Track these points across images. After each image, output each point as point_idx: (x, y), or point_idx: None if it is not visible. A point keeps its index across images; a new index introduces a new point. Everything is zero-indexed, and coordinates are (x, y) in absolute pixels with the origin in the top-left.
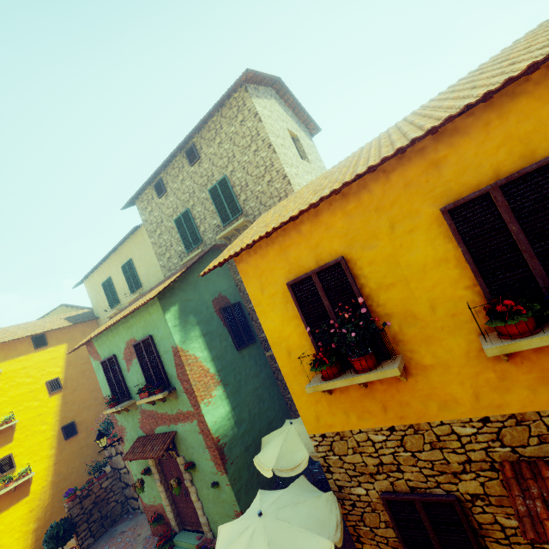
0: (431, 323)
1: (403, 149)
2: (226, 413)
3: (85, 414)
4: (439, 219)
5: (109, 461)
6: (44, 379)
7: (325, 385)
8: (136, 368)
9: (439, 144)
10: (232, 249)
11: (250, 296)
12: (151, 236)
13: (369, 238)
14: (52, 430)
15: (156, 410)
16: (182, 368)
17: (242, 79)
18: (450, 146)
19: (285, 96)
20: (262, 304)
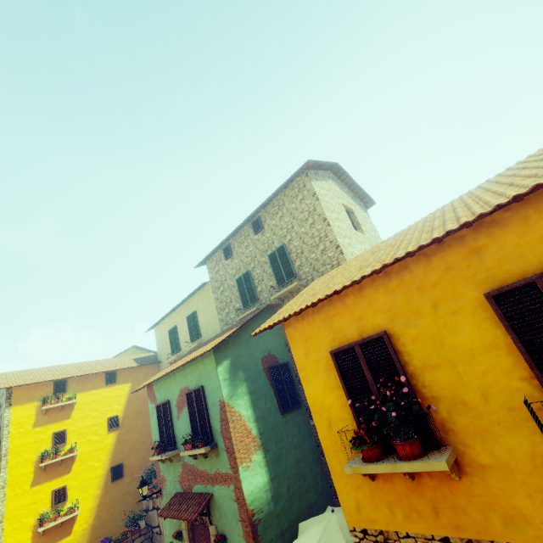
0: (485, 415)
1: (439, 239)
2: (263, 484)
3: (133, 458)
4: (484, 303)
5: (145, 514)
6: (107, 415)
7: (365, 468)
8: (185, 417)
9: (478, 234)
10: (281, 313)
11: (295, 360)
12: (215, 292)
13: (411, 316)
14: (103, 468)
15: (197, 465)
16: (226, 424)
17: (304, 167)
18: (490, 236)
19: (342, 177)
20: (305, 369)
